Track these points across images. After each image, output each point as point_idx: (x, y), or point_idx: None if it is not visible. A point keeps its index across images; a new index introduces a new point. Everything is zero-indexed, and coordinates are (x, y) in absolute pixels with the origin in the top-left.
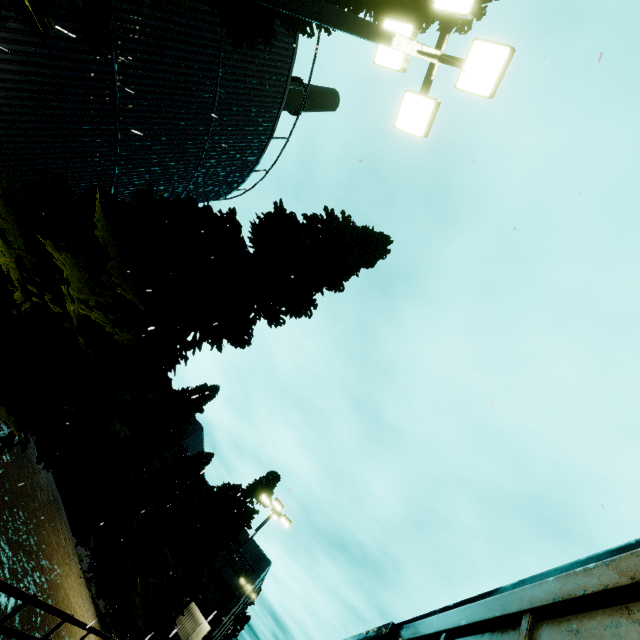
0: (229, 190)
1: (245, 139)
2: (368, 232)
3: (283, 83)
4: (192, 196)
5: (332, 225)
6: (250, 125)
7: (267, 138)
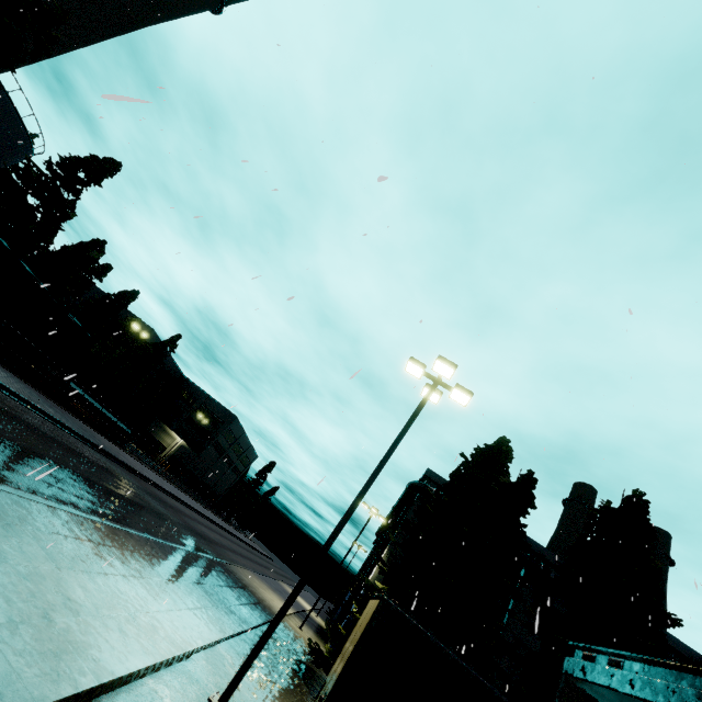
0: (29, 149)
1: (5, 124)
2: (95, 159)
3: (3, 93)
4: (6, 158)
5: (63, 160)
6: (1, 117)
7: (19, 119)
